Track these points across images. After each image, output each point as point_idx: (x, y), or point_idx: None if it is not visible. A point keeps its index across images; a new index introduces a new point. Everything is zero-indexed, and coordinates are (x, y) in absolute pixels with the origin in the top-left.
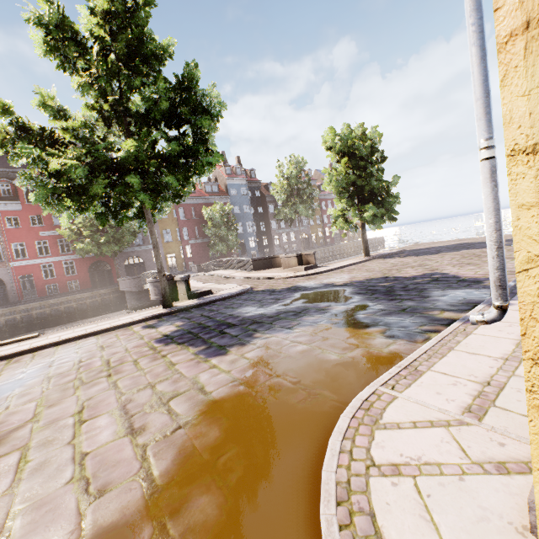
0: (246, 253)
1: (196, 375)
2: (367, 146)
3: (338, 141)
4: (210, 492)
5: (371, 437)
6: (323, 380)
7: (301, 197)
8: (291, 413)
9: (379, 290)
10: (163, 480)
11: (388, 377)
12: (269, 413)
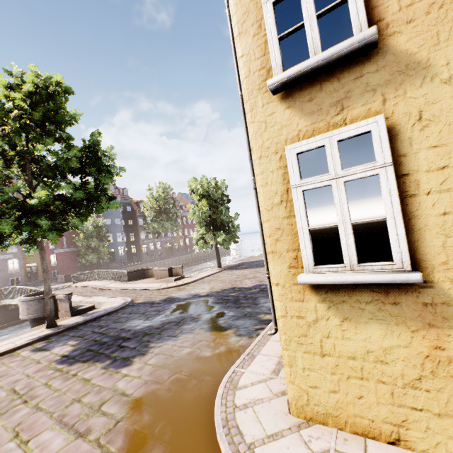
0: (115, 261)
1: (114, 384)
2: (219, 193)
3: (199, 187)
4: (156, 447)
5: (234, 395)
6: (205, 370)
7: (168, 215)
8: (191, 394)
9: (230, 300)
10: (123, 452)
11: (240, 362)
12: (177, 397)
